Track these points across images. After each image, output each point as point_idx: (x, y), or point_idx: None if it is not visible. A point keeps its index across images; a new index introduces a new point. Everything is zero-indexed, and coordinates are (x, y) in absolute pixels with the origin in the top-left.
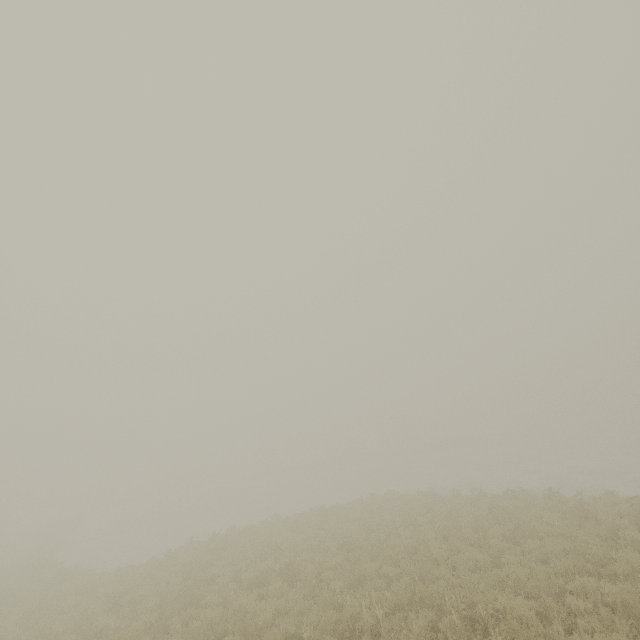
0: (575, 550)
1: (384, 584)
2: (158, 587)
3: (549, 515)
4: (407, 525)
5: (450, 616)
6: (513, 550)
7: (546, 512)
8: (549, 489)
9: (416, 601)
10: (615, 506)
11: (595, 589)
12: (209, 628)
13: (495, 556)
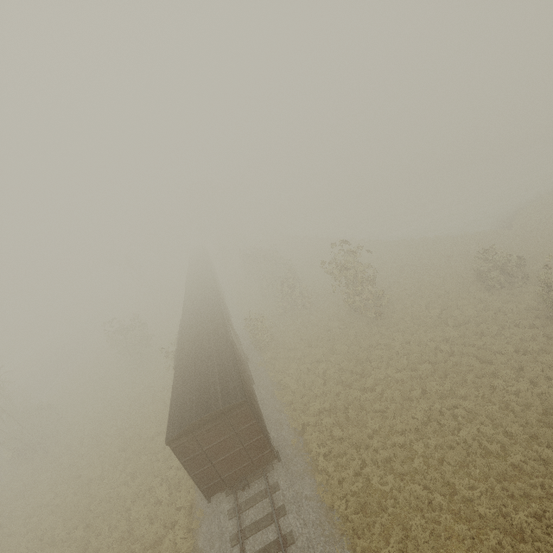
0: None
1: None
2: None
3: None
4: None
5: None
6: None
7: None
8: None
9: None
10: None
11: None
12: None
13: None
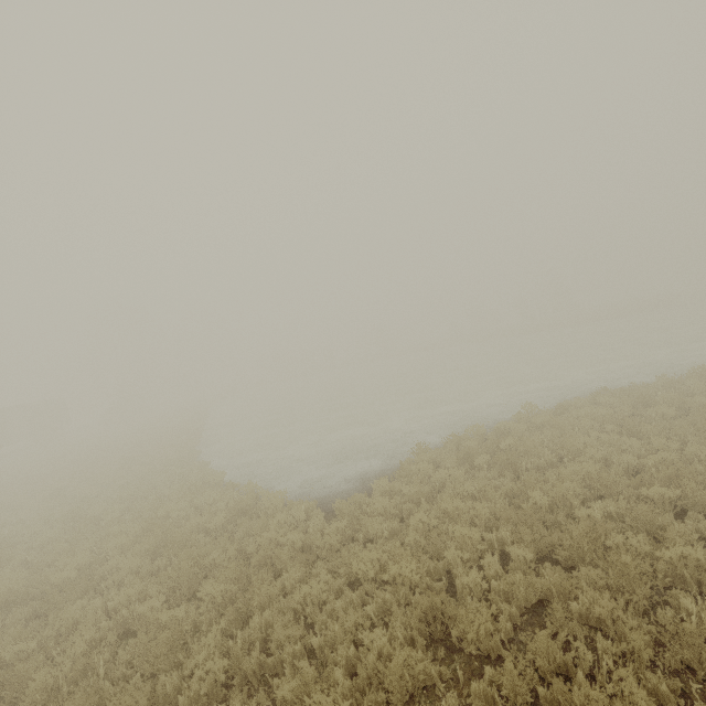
0: None
1: None
2: (517, 584)
3: None
4: None
5: None
6: None
7: None
8: None
9: None
10: None
11: None
12: None
13: None
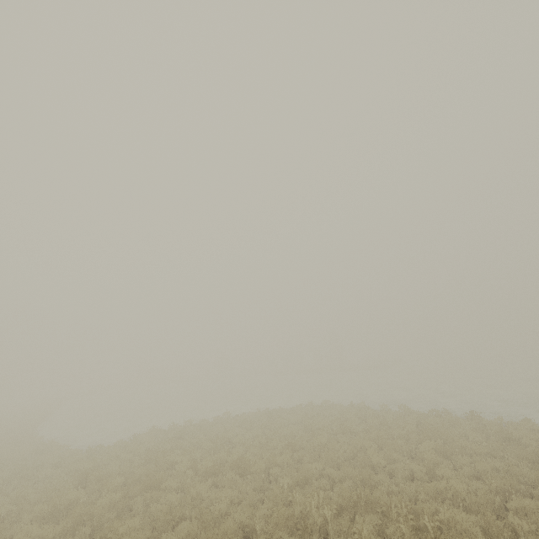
0: (506, 470)
1: (328, 485)
2: (123, 467)
3: (475, 435)
4: (344, 432)
5: (398, 524)
6: (446, 464)
7: (472, 432)
8: (471, 412)
9: (361, 505)
10: (534, 432)
11: (535, 511)
12: (169, 512)
13: (430, 468)
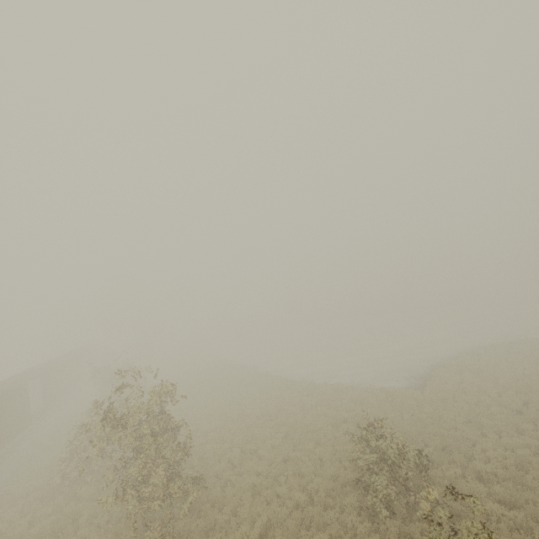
0: None
1: None
2: (518, 397)
3: None
4: None
5: None
6: None
7: None
8: None
9: None
10: None
11: None
12: None
13: None
